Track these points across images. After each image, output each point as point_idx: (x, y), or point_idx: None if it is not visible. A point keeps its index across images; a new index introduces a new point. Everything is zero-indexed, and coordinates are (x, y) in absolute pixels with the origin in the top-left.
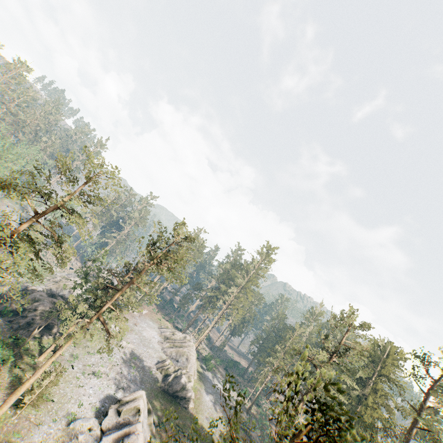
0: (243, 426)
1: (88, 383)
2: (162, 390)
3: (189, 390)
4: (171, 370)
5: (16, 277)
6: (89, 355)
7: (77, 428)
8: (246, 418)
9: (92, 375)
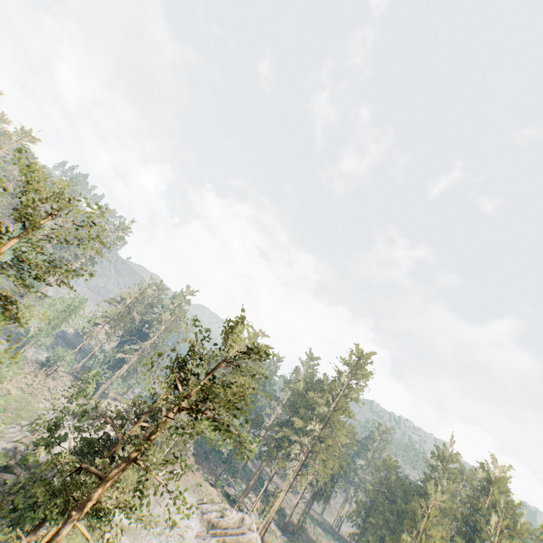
0: None
1: None
2: None
3: None
4: None
5: None
6: None
7: None
8: None
9: None
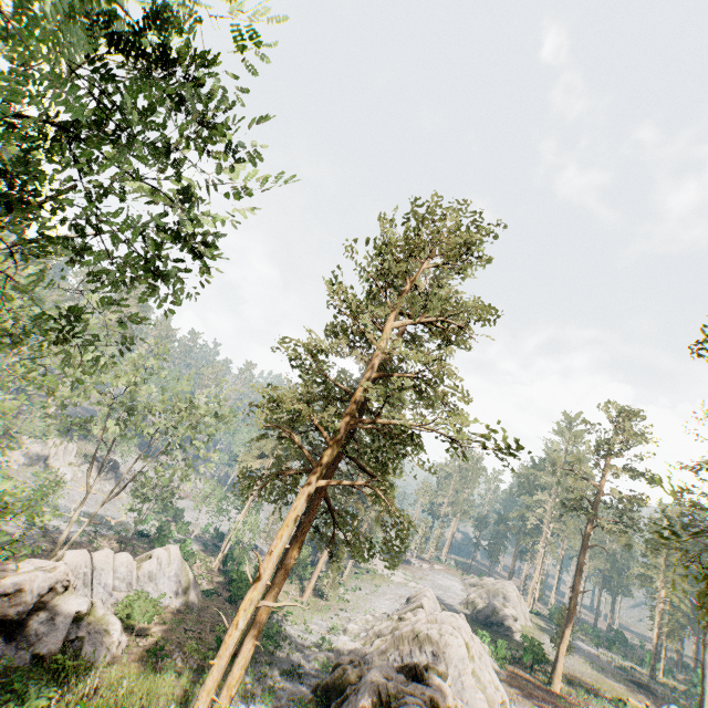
0: (633, 677)
1: (378, 601)
2: (470, 619)
3: (505, 614)
4: (478, 603)
5: None
6: (375, 587)
7: (372, 613)
8: (645, 677)
9: (381, 598)
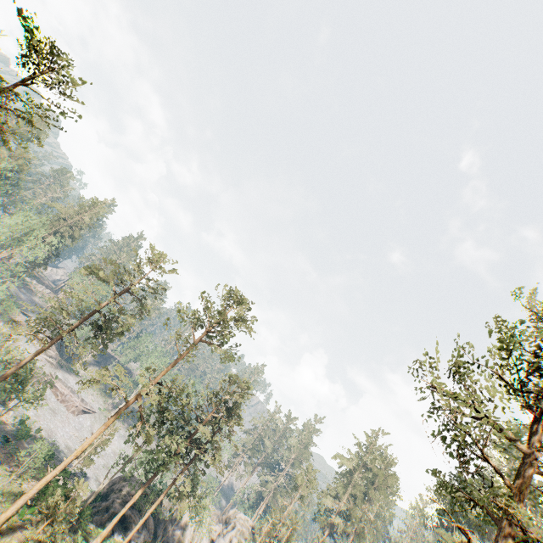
0: None
1: None
2: None
3: None
4: None
5: (88, 349)
6: None
7: None
8: None
9: None
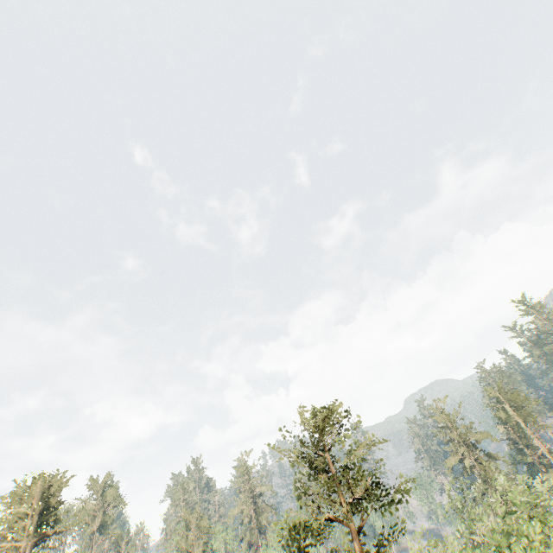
0: None
1: None
2: None
3: None
4: None
5: None
6: None
7: None
8: None
9: None
